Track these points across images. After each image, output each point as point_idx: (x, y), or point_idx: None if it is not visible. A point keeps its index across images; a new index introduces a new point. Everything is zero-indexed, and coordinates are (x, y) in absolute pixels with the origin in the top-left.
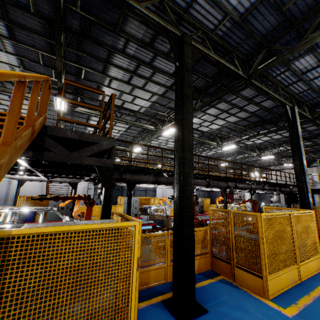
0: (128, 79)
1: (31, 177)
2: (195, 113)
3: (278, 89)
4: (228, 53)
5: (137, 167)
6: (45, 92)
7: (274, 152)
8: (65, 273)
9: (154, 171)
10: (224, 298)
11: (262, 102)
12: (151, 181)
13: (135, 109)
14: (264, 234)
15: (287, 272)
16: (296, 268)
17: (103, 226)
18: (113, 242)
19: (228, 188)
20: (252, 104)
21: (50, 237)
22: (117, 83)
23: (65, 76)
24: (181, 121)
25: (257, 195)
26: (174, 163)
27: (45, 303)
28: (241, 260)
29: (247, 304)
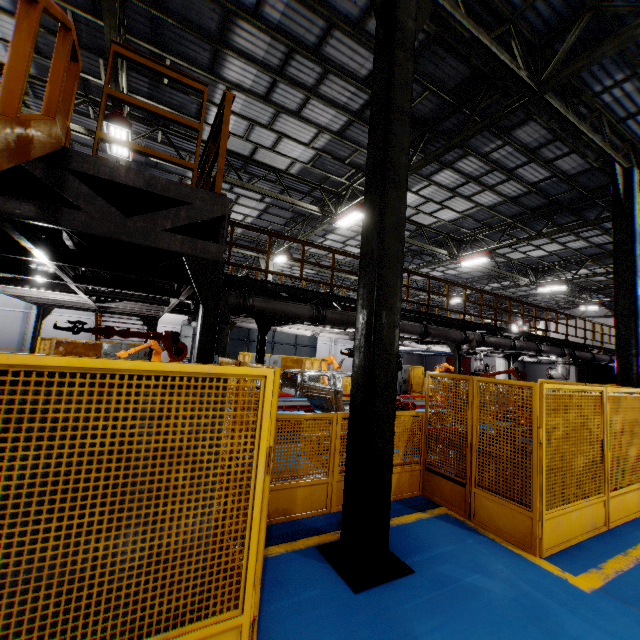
0: (267, 89)
1: (60, 298)
2: (409, 180)
3: (600, 126)
4: (498, 26)
5: (278, 286)
6: (62, 60)
7: (566, 277)
8: (98, 465)
9: (314, 297)
10: (447, 550)
11: (559, 160)
12: (307, 315)
13: (279, 167)
14: (544, 426)
15: (584, 508)
16: (602, 502)
17: (190, 370)
18: (213, 410)
19: (466, 343)
20: (535, 163)
21: (61, 379)
22: (243, 100)
23: (129, 78)
24: (382, 167)
25: (520, 367)
26: (360, 263)
27: (49, 524)
28: (487, 478)
29: (496, 564)
